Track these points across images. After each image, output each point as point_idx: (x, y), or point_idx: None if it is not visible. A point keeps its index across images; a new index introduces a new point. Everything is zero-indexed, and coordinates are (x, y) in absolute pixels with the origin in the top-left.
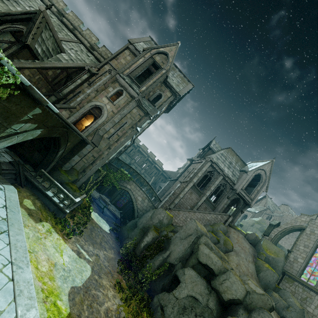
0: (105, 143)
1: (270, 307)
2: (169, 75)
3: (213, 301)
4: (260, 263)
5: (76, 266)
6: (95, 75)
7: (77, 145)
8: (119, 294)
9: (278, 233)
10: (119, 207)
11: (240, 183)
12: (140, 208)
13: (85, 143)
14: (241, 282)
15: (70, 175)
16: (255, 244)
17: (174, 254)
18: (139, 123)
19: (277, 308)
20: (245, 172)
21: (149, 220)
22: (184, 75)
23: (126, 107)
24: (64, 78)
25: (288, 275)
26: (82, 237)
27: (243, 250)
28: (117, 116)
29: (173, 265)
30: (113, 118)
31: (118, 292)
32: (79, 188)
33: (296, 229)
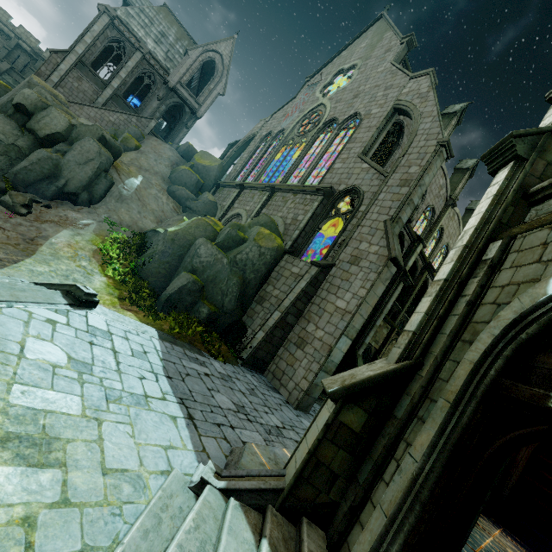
0: None
1: (99, 137)
2: None
3: (26, 142)
4: (180, 168)
5: None
6: None
7: None
8: None
9: (232, 151)
10: None
11: (176, 71)
12: None
13: None
14: (66, 117)
15: None
16: (190, 158)
17: None
18: None
19: (176, 196)
20: (186, 53)
21: None
22: None
23: None
24: None
25: (221, 184)
26: None
27: (156, 153)
28: None
29: None
30: None
31: None
32: None
33: (250, 140)
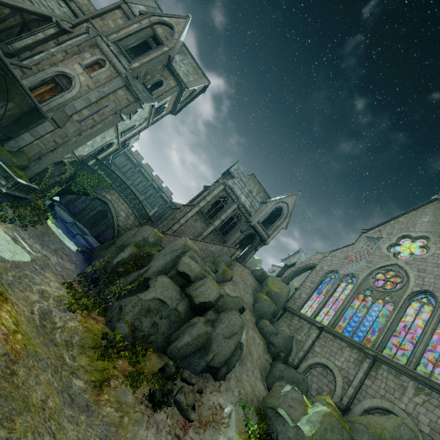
0: (74, 127)
1: (240, 307)
2: (176, 59)
3: (183, 306)
4: (260, 296)
5: (7, 246)
6: (67, 34)
7: (27, 115)
8: (68, 290)
9: (291, 273)
10: (102, 242)
11: (257, 215)
12: (122, 226)
13: (41, 116)
14: (217, 287)
15: (15, 157)
16: (262, 280)
17: (152, 269)
18: (126, 110)
19: (264, 332)
20: (265, 203)
21: (130, 238)
22: (198, 65)
23: (109, 84)
24: (18, 27)
25: (289, 310)
26: (25, 232)
27: (243, 282)
28: (93, 93)
29: (149, 279)
30: (88, 94)
31: (66, 288)
32: (31, 181)
33: (309, 267)
